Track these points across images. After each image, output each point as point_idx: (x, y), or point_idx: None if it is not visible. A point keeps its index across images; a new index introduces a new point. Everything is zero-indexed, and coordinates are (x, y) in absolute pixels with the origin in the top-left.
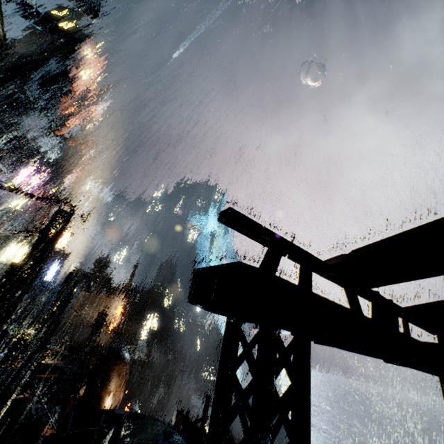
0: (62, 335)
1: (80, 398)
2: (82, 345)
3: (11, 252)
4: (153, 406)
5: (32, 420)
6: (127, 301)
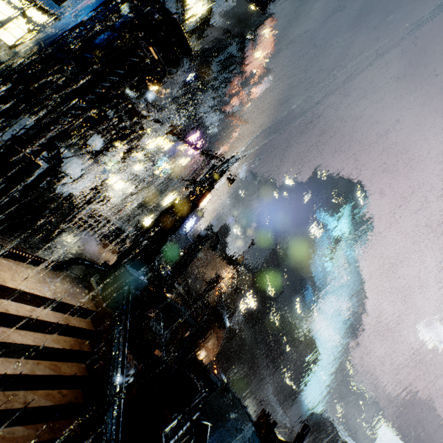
0: (184, 279)
1: (184, 338)
2: (195, 294)
3: (169, 200)
4: (232, 375)
5: (152, 333)
6: (238, 273)
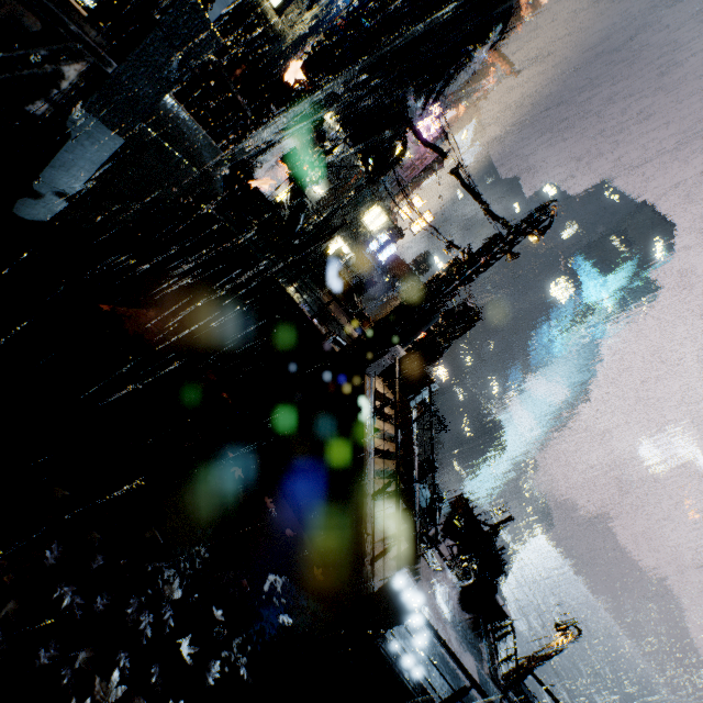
0: None
1: None
2: None
3: (374, 215)
4: None
5: None
6: None
